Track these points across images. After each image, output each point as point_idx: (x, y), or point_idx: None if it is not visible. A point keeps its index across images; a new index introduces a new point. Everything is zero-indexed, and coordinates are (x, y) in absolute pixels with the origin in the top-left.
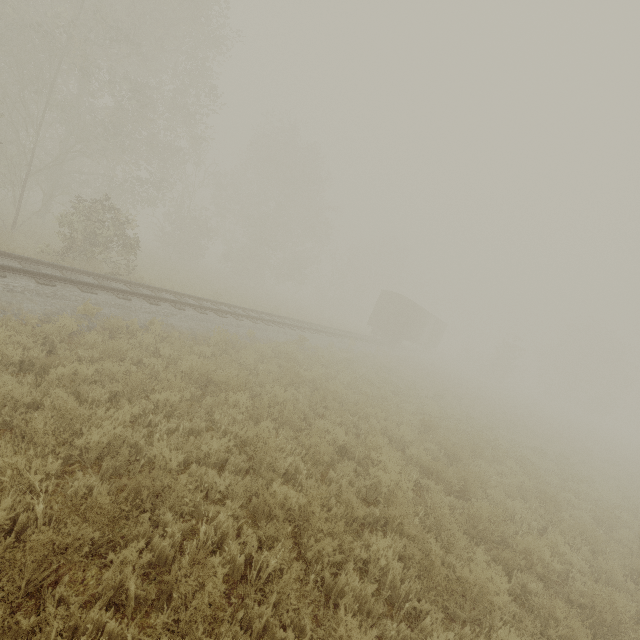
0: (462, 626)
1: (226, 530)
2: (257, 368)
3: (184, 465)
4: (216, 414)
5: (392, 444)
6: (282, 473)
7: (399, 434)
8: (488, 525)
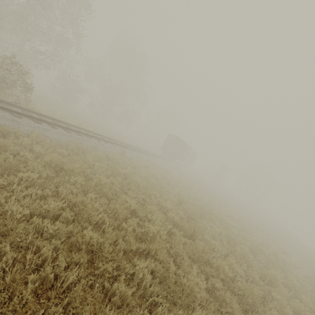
0: (179, 307)
1: (47, 257)
2: (95, 165)
3: (31, 216)
4: (60, 187)
5: (161, 210)
6: (95, 223)
7: (165, 205)
8: (201, 253)
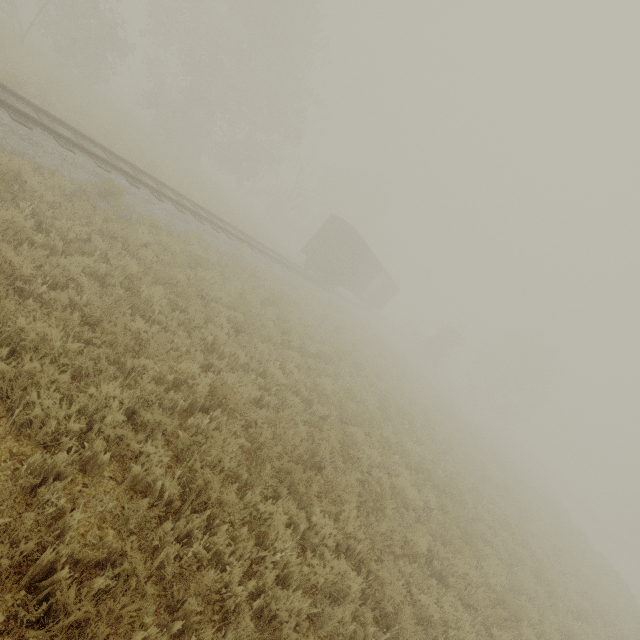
0: None
1: None
2: None
3: None
4: None
5: (6, 428)
6: None
7: (40, 406)
8: None
